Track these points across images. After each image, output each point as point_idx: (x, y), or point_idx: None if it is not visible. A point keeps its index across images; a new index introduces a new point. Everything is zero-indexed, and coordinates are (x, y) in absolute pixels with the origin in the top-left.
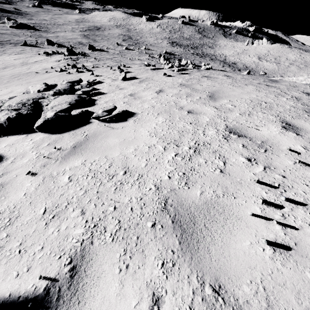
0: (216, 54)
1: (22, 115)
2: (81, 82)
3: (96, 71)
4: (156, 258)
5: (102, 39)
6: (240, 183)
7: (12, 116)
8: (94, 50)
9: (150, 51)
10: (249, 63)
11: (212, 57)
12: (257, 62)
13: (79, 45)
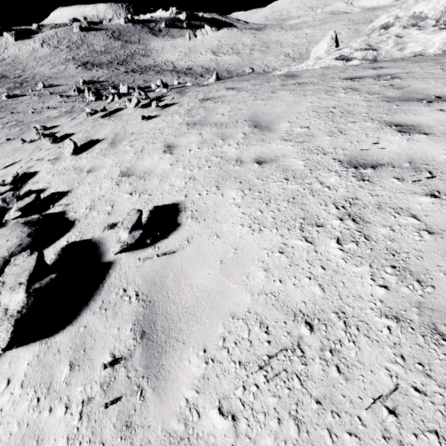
0: (159, 64)
1: None
2: None
3: None
4: None
5: None
6: None
7: None
8: None
9: (56, 87)
10: (207, 63)
11: (156, 69)
12: (215, 59)
13: None
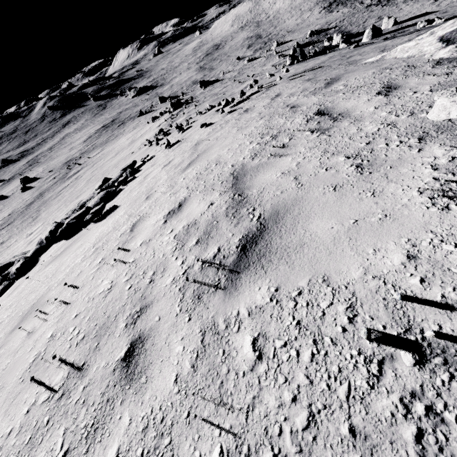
0: None
1: (62, 224)
2: (135, 164)
3: (171, 135)
4: (4, 333)
5: (221, 61)
6: (72, 285)
7: (53, 228)
8: (206, 85)
9: (286, 44)
10: None
11: None
12: None
13: (192, 86)
